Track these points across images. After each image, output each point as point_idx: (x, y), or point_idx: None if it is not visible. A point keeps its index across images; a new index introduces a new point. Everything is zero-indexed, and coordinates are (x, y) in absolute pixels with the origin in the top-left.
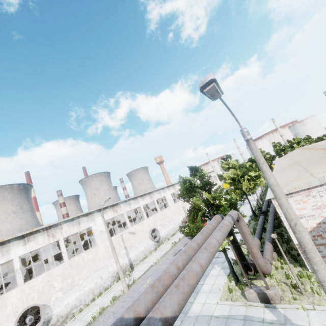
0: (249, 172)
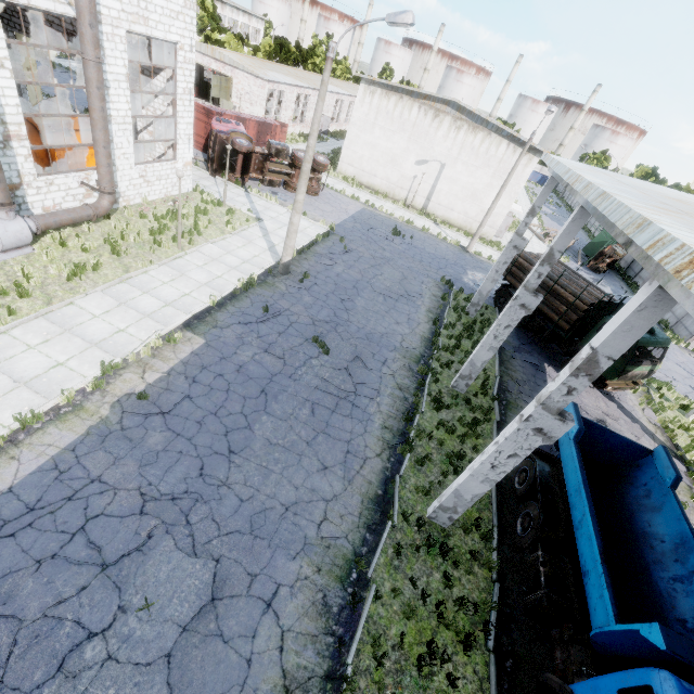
0: (216, 31)
